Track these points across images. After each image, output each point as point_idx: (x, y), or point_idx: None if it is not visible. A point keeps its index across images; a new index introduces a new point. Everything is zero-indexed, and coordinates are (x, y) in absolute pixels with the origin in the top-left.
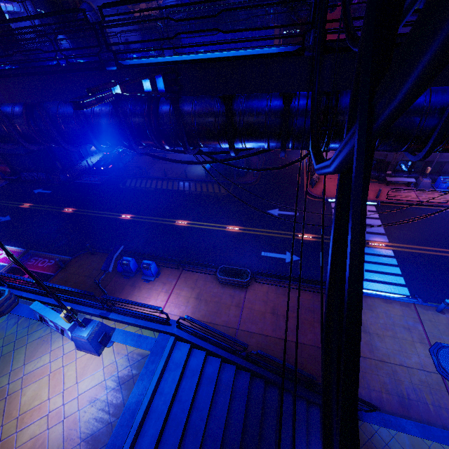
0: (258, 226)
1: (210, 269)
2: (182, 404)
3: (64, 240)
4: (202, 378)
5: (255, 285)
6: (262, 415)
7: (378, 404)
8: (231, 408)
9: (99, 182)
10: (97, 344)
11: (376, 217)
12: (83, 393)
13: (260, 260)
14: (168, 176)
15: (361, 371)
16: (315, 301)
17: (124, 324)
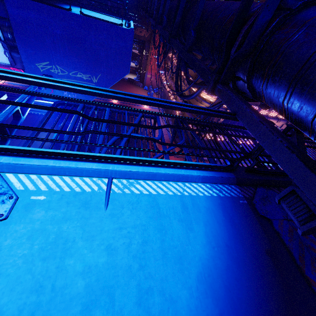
0: None
1: None
2: None
3: None
4: None
5: None
6: None
7: None
8: None
9: None
10: None
11: None
12: None
13: None
14: None
15: None
16: None
17: None
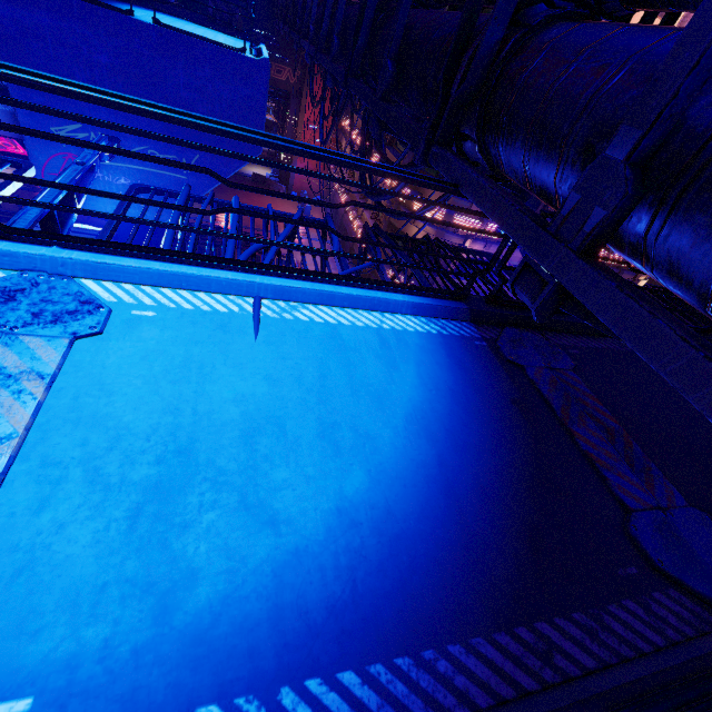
0: None
1: None
2: None
3: None
4: None
5: None
6: None
7: None
8: None
9: None
10: None
11: None
12: None
13: None
14: None
15: None
16: None
17: None
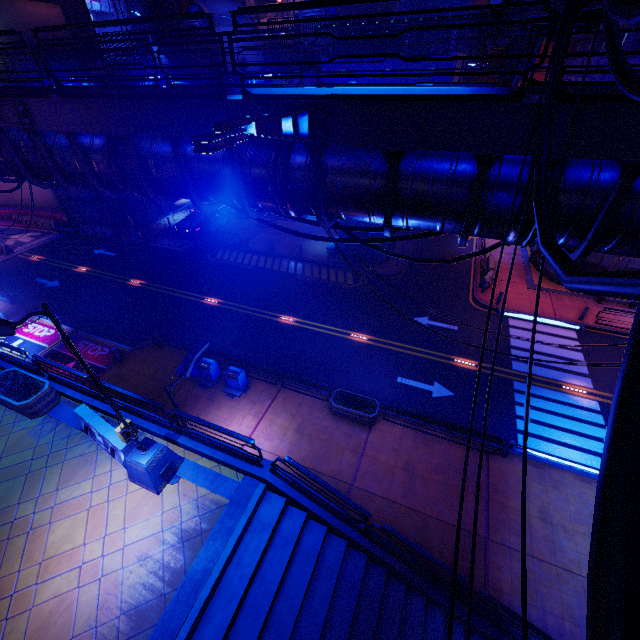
0: (396, 338)
1: (320, 391)
2: (266, 585)
3: (126, 324)
4: (297, 551)
5: (384, 425)
6: (377, 622)
7: (556, 637)
8: (335, 603)
9: (181, 248)
10: (158, 478)
11: (576, 349)
12: (131, 544)
13: (394, 389)
14: (274, 251)
15: (534, 580)
16: (471, 461)
17: (197, 454)
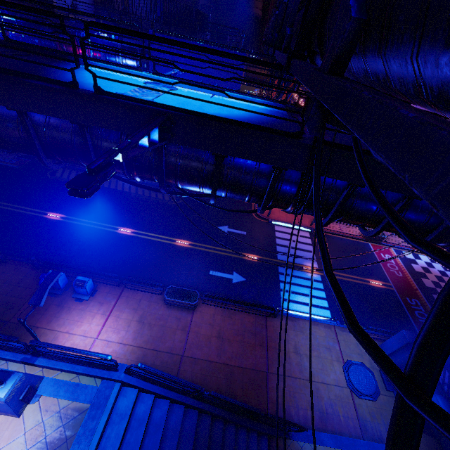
0: (208, 242)
1: (155, 287)
2: None
3: None
4: (148, 425)
5: (203, 307)
6: None
7: (304, 421)
8: None
9: (18, 165)
10: (18, 403)
11: (309, 243)
12: None
13: (208, 280)
14: None
15: (292, 391)
16: (257, 324)
17: (55, 370)
